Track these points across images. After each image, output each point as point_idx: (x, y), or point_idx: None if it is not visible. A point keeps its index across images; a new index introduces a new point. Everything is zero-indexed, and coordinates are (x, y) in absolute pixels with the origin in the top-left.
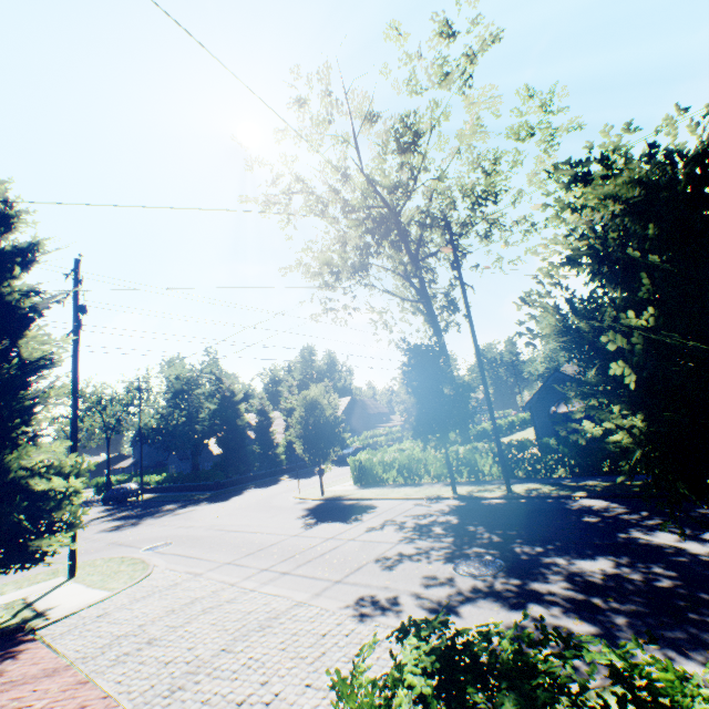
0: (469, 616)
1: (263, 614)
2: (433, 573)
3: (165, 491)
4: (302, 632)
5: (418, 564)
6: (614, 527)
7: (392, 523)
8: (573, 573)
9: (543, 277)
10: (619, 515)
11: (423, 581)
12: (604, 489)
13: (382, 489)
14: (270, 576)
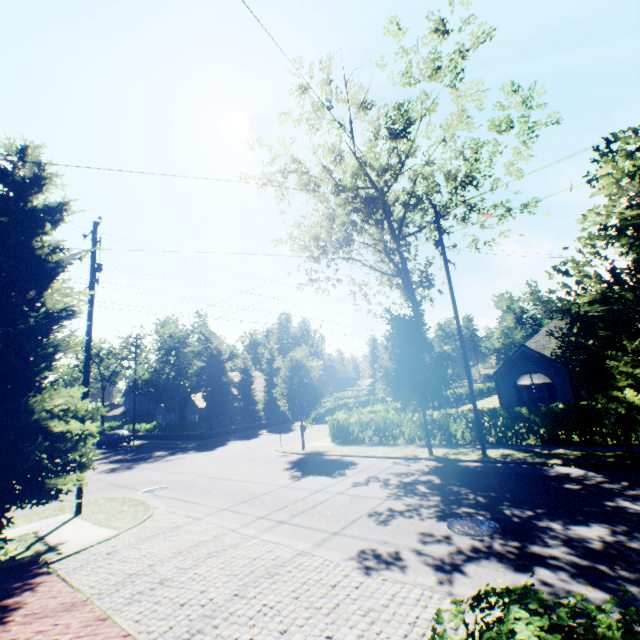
0: (476, 575)
1: (268, 561)
2: (429, 530)
3: (154, 438)
4: (312, 581)
5: (411, 520)
6: (598, 495)
7: (376, 479)
8: (570, 538)
9: (582, 246)
10: (600, 484)
11: (420, 537)
12: (578, 458)
13: (359, 447)
14: (268, 524)
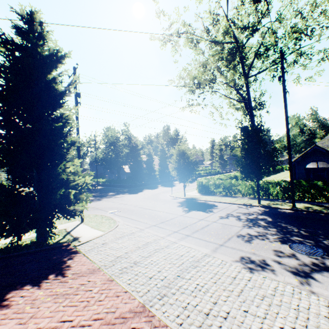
0: (324, 282)
1: (189, 258)
2: (278, 249)
3: (106, 186)
4: (220, 273)
5: (264, 242)
6: None
7: (232, 216)
8: None
9: None
10: None
11: (275, 253)
12: None
13: (215, 197)
14: (181, 236)
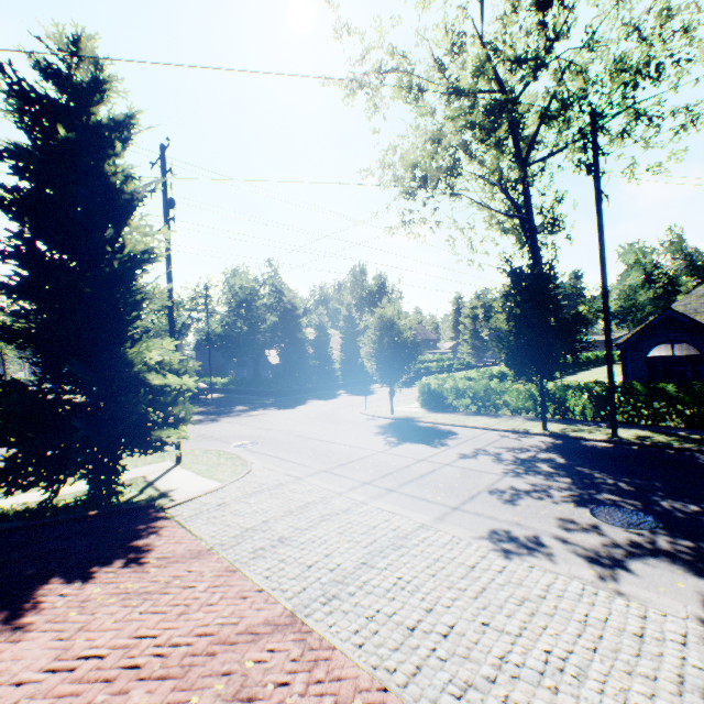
0: (646, 576)
1: (389, 531)
2: (568, 516)
3: (230, 393)
4: (445, 559)
5: (542, 503)
6: None
7: (485, 453)
8: None
9: None
10: None
11: (560, 523)
12: None
13: (455, 415)
14: (376, 491)
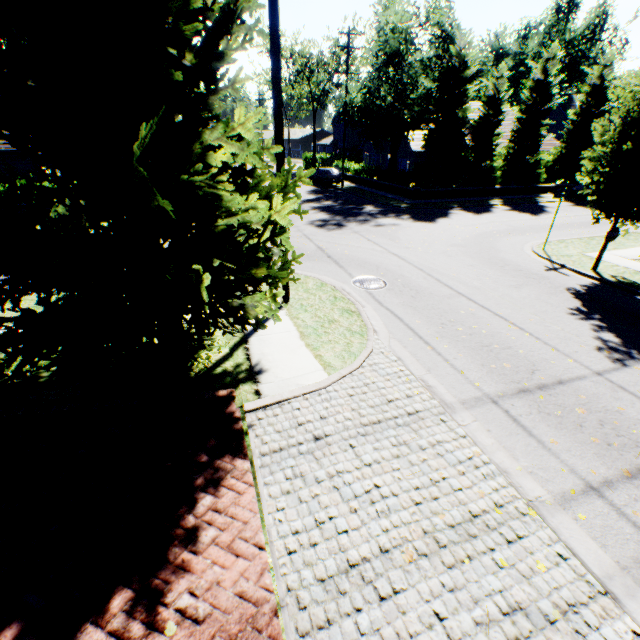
0: None
1: None
2: None
3: (361, 183)
4: None
5: None
6: None
7: None
8: None
9: None
10: None
11: None
12: None
13: None
14: (630, 545)
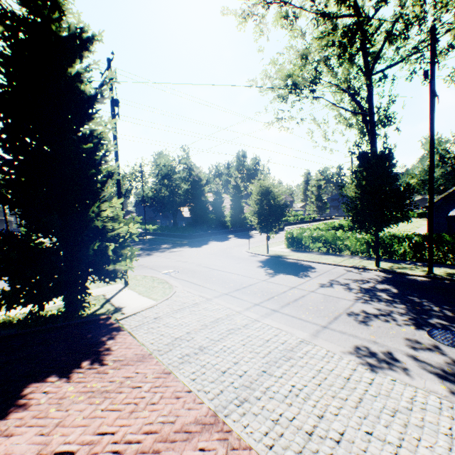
0: None
1: (279, 345)
2: (412, 337)
3: (158, 235)
4: (325, 370)
5: (389, 325)
6: None
7: (338, 283)
8: None
9: None
10: None
11: (407, 342)
12: None
13: (311, 254)
14: (264, 311)
